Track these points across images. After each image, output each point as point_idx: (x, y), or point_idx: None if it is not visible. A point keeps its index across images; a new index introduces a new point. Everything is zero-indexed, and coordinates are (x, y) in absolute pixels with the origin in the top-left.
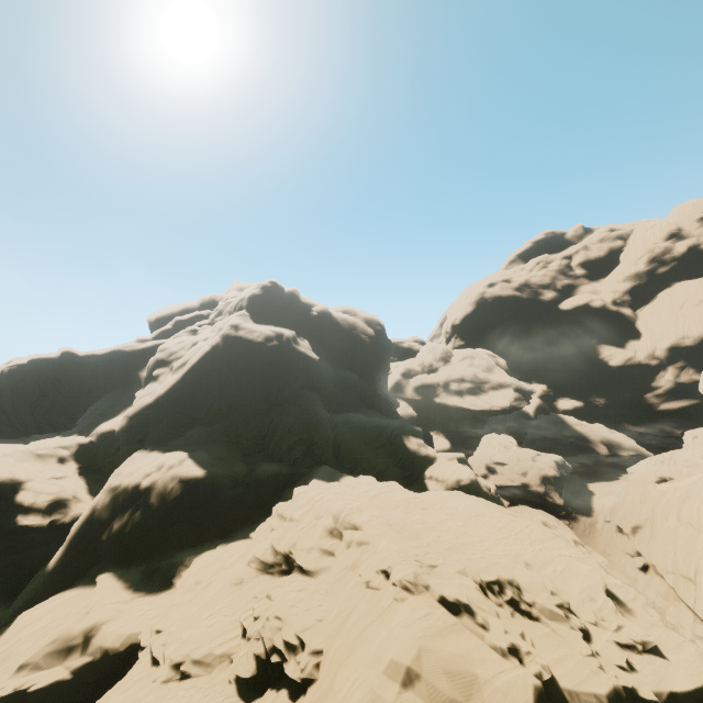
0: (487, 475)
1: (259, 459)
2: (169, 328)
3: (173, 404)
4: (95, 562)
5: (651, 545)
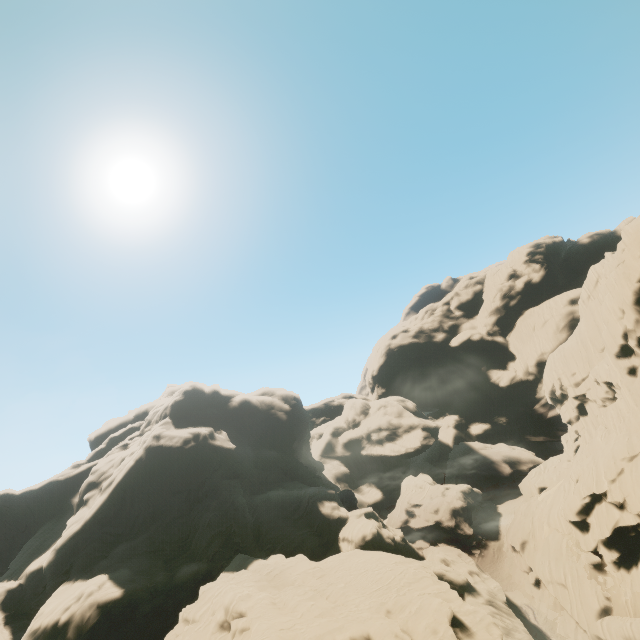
0: (408, 519)
1: (181, 562)
2: (103, 447)
3: (99, 526)
4: None
5: (534, 558)
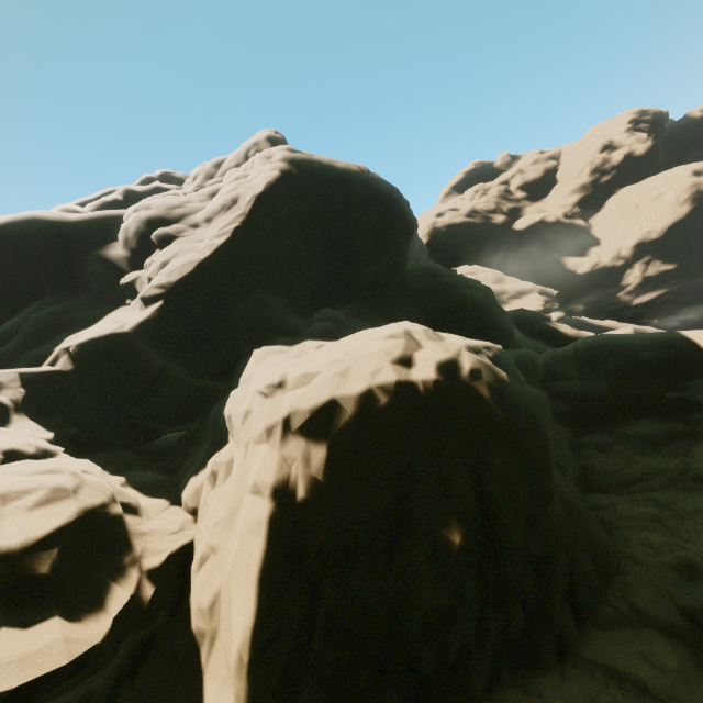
0: None
1: None
2: (119, 199)
3: (249, 272)
4: None
5: None
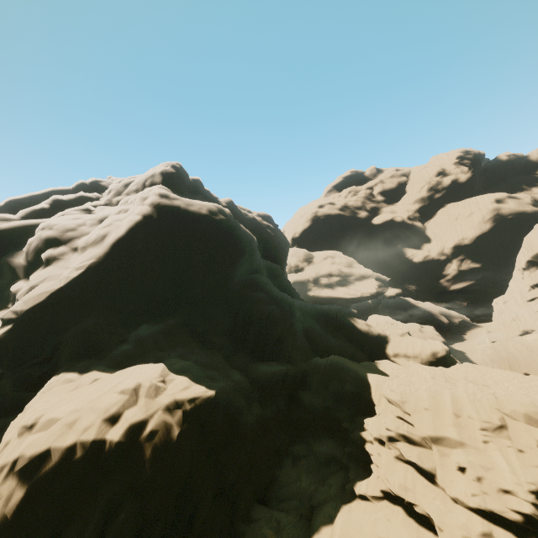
0: None
1: (246, 360)
2: (45, 208)
3: (94, 295)
4: None
5: None
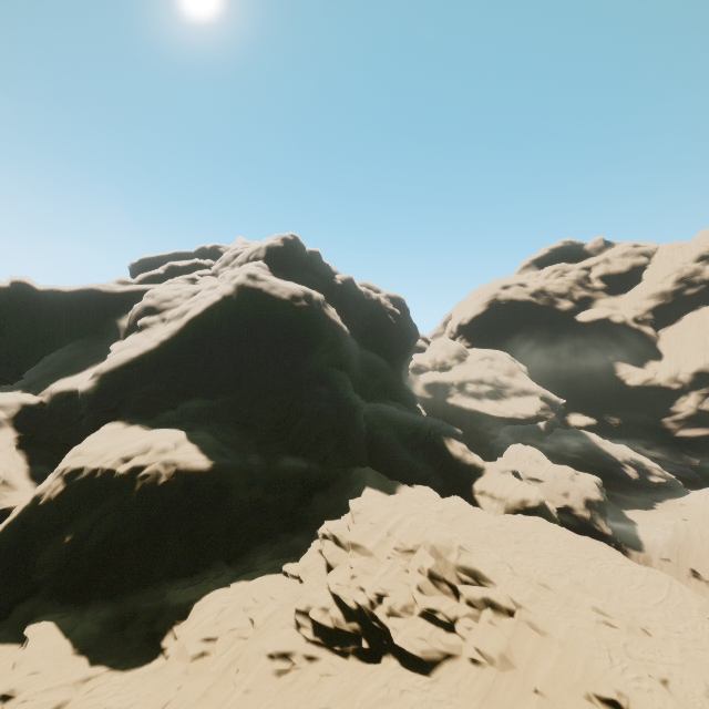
0: None
1: (278, 450)
2: (160, 273)
3: (164, 364)
4: (26, 594)
5: None
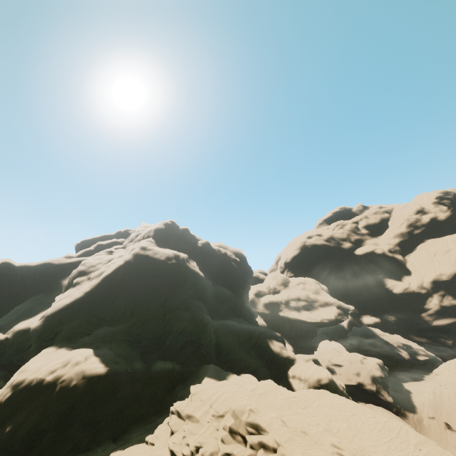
0: None
1: (155, 357)
2: (92, 249)
3: (86, 306)
4: None
5: None
